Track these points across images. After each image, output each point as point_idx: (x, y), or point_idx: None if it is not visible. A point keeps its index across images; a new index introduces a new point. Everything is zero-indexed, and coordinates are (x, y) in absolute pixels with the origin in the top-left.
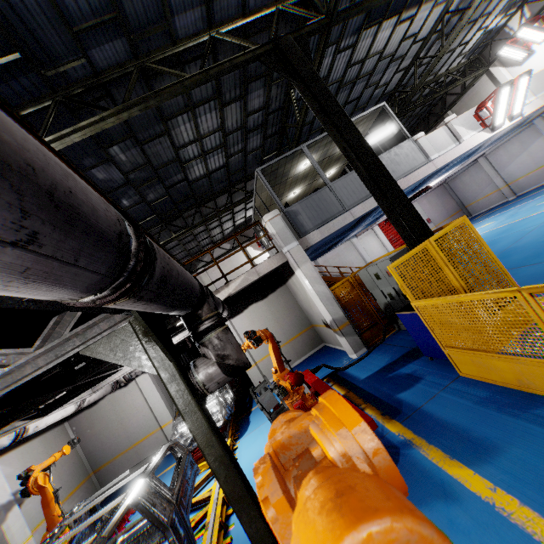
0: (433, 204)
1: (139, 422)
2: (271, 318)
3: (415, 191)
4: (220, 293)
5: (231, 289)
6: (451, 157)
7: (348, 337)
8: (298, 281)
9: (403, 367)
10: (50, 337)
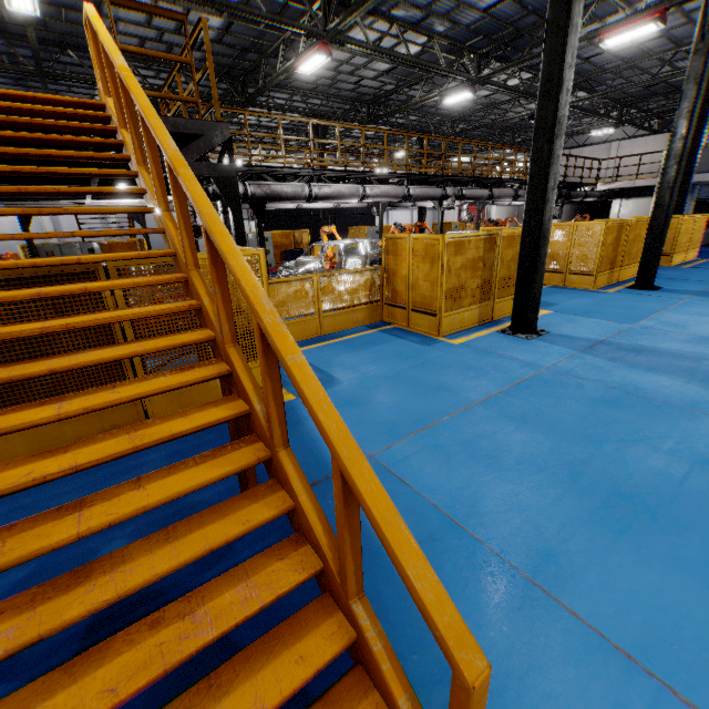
0: None
1: None
2: (647, 213)
3: None
4: (607, 186)
5: (613, 186)
6: None
7: None
8: None
9: None
10: None
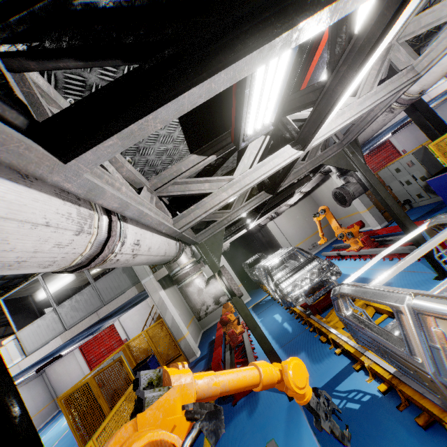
0: (407, 138)
1: None
2: (301, 218)
3: (403, 122)
4: None
5: None
6: (441, 89)
7: (374, 215)
8: (328, 186)
9: (428, 217)
10: (309, 157)
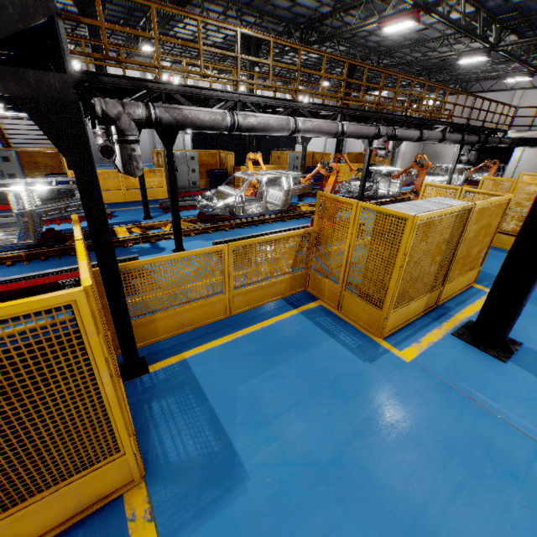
0: None
1: (443, 163)
2: None
3: None
4: (518, 133)
5: (524, 135)
6: None
7: None
8: None
9: None
10: None
